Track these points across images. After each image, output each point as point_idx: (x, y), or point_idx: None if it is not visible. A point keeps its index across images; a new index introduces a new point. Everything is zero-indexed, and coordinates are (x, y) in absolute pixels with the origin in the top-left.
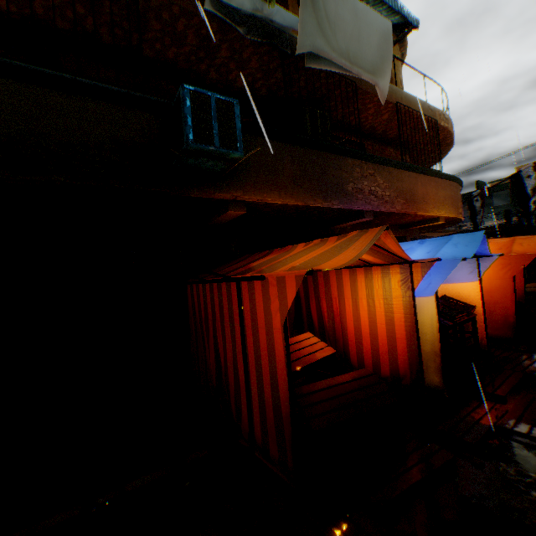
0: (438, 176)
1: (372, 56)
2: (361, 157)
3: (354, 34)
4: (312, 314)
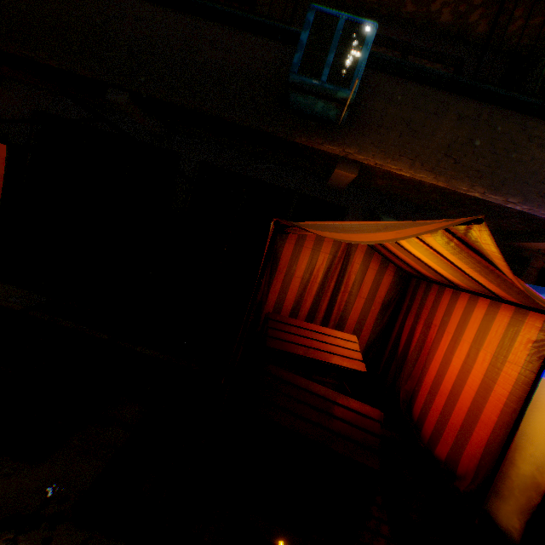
0: None
1: None
2: None
3: None
4: (403, 333)
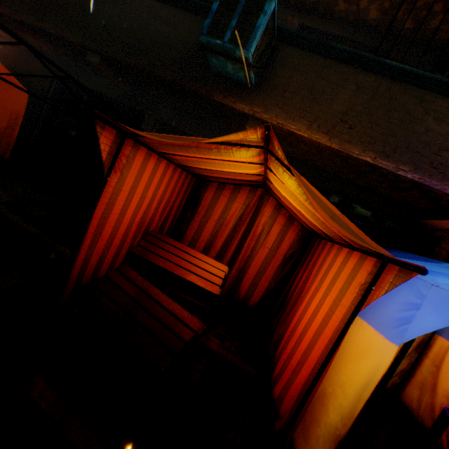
0: None
1: None
2: None
3: None
4: (293, 283)
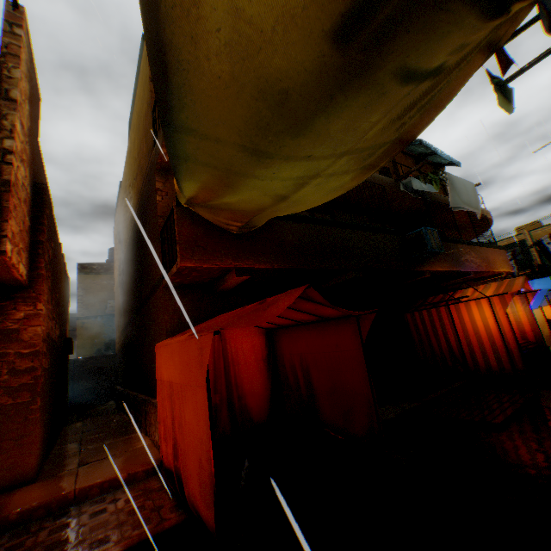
0: (495, 247)
1: (473, 201)
2: (462, 243)
3: (465, 194)
4: None
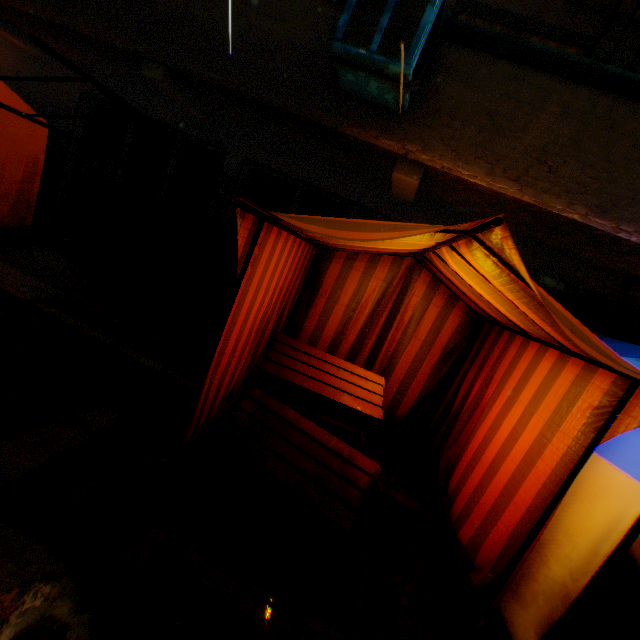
0: None
1: None
2: None
3: None
4: (461, 388)
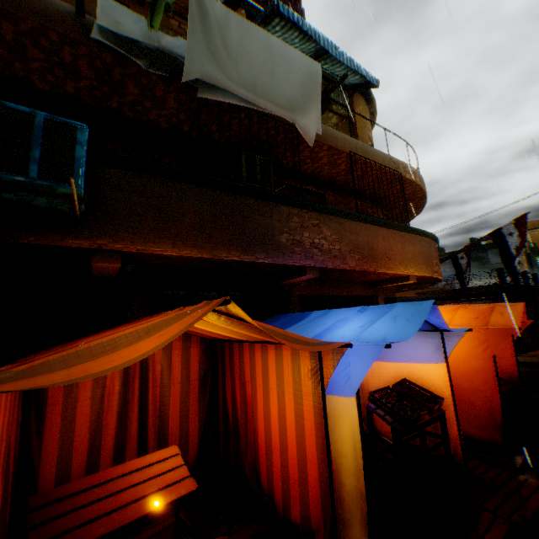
0: (405, 230)
1: (290, 92)
2: (300, 205)
3: (266, 68)
4: (227, 400)
